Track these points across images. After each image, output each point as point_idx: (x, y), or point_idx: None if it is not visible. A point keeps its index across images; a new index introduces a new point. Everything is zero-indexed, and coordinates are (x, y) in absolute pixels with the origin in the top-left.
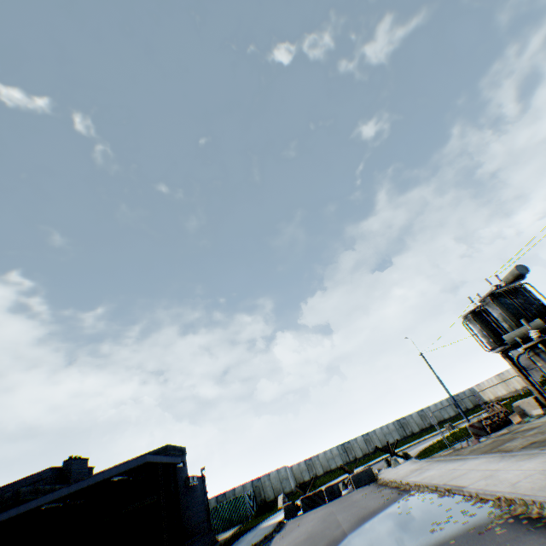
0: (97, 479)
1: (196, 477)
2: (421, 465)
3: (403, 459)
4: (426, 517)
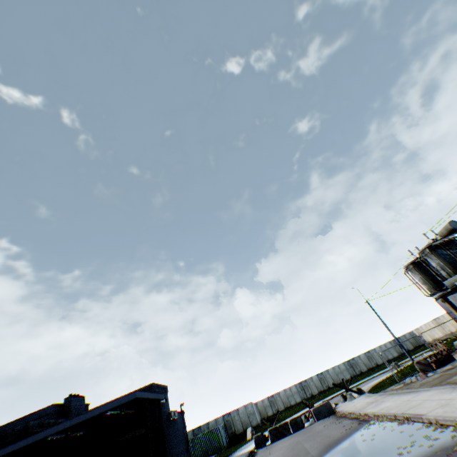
0: (94, 412)
1: (177, 411)
2: (376, 398)
3: (357, 394)
4: (391, 442)
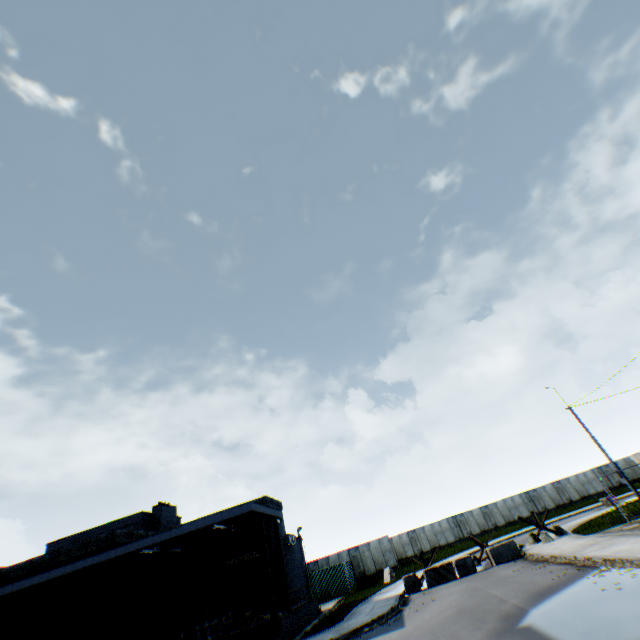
0: (198, 525)
1: (294, 536)
2: (595, 540)
3: (555, 534)
4: None
